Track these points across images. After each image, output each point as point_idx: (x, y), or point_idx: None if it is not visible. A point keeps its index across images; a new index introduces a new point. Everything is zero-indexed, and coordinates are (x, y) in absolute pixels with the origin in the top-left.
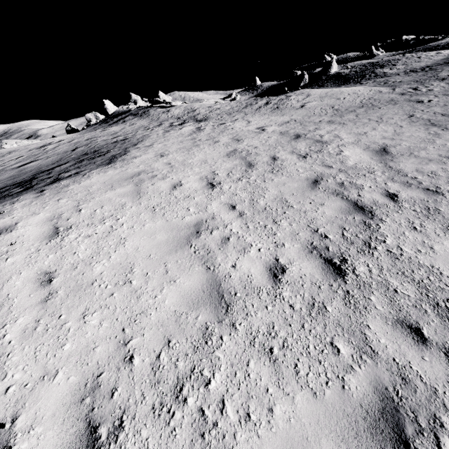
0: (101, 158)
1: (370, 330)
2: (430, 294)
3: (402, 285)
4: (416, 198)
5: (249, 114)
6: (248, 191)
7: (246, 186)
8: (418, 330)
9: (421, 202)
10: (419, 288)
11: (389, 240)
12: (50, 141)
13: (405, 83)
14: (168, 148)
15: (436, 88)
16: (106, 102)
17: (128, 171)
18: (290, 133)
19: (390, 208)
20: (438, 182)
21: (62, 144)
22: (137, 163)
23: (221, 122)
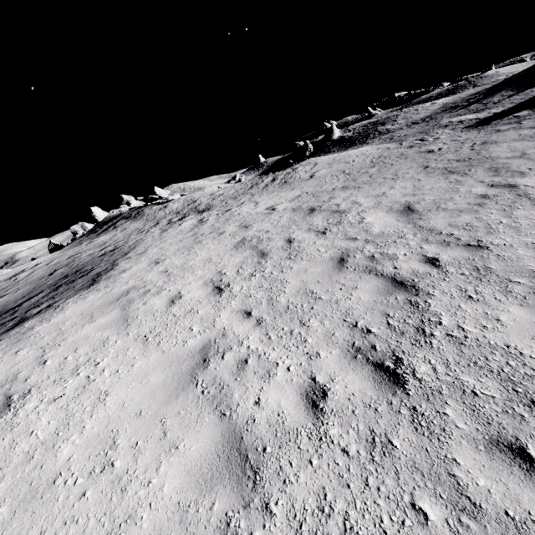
0: (82, 279)
1: (459, 467)
2: (518, 388)
3: (479, 382)
4: (459, 258)
5: (256, 195)
6: (264, 288)
7: (261, 282)
8: (522, 450)
9: (467, 262)
10: (502, 382)
11: (445, 319)
12: (25, 267)
13: (411, 136)
14: (165, 251)
15: (442, 136)
16: (94, 209)
17: (114, 291)
18: (303, 208)
19: (434, 276)
20: (477, 235)
21: (38, 269)
22: (126, 278)
23: (226, 209)
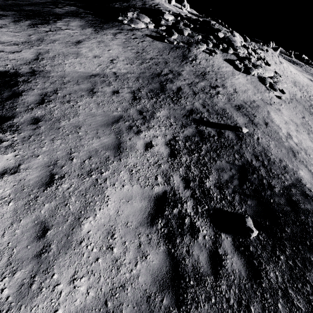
0: None
1: None
2: None
3: None
4: None
5: None
6: None
7: None
8: None
9: None
10: None
11: None
12: None
13: (309, 73)
14: None
15: None
16: None
17: None
18: None
19: None
20: None
21: None
22: None
23: None
